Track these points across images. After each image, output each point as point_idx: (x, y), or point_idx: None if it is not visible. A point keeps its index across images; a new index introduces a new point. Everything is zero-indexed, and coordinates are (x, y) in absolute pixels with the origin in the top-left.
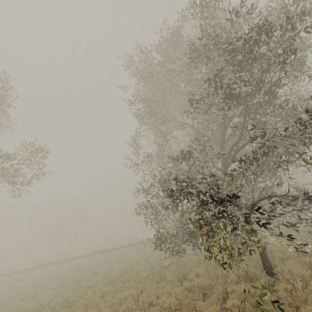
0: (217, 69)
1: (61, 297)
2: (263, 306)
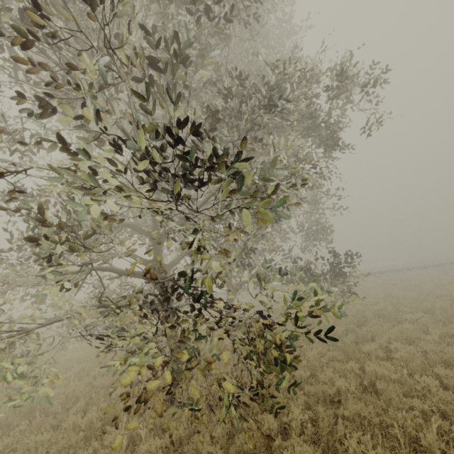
0: None
1: None
2: None
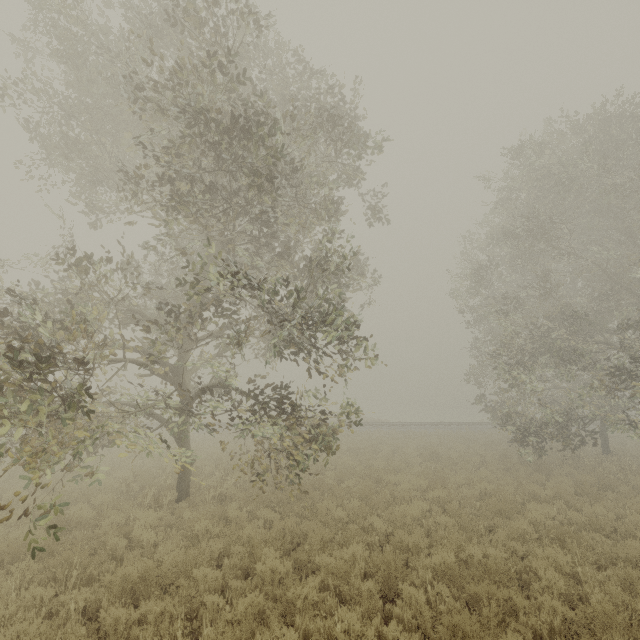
0: None
1: (380, 460)
2: None
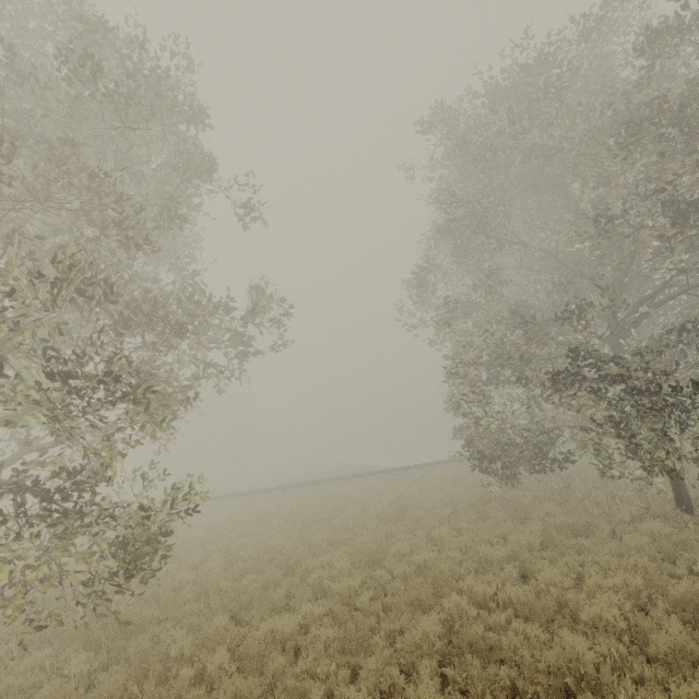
0: (674, 174)
1: (321, 533)
2: (693, 544)
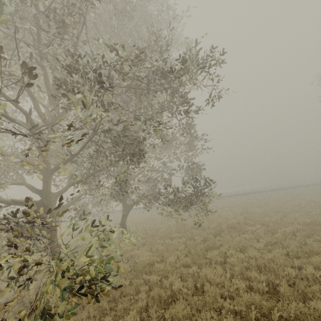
0: None
1: None
2: None
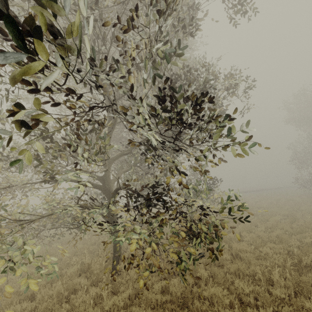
0: None
1: None
2: None
